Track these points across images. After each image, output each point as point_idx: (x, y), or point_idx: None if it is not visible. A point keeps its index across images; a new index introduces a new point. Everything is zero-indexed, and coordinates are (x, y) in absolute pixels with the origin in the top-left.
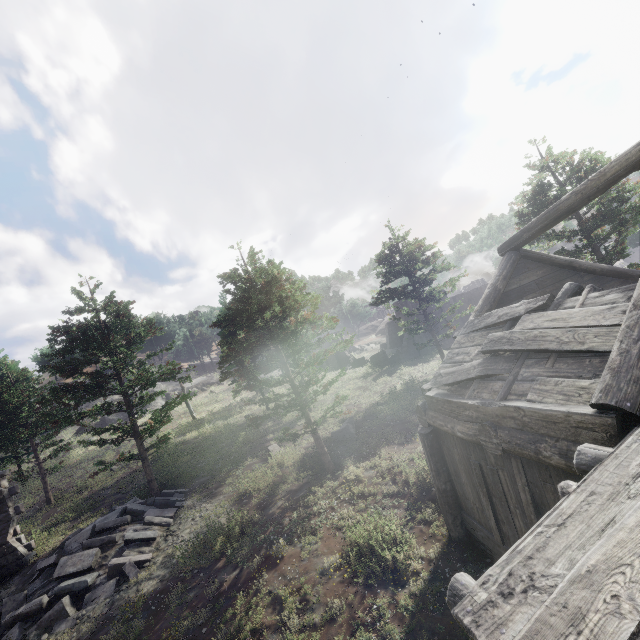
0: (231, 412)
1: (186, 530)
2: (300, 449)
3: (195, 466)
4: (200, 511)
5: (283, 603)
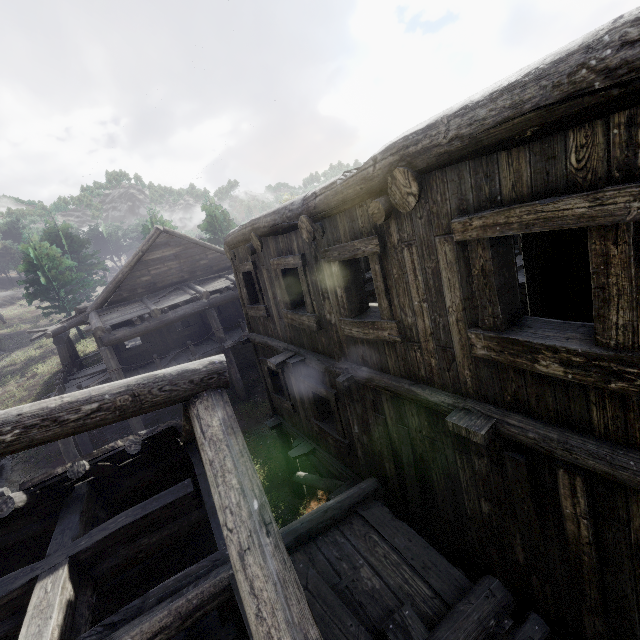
0: (38, 318)
1: (7, 359)
2: (75, 331)
3: (9, 343)
4: (14, 354)
5: (46, 361)
